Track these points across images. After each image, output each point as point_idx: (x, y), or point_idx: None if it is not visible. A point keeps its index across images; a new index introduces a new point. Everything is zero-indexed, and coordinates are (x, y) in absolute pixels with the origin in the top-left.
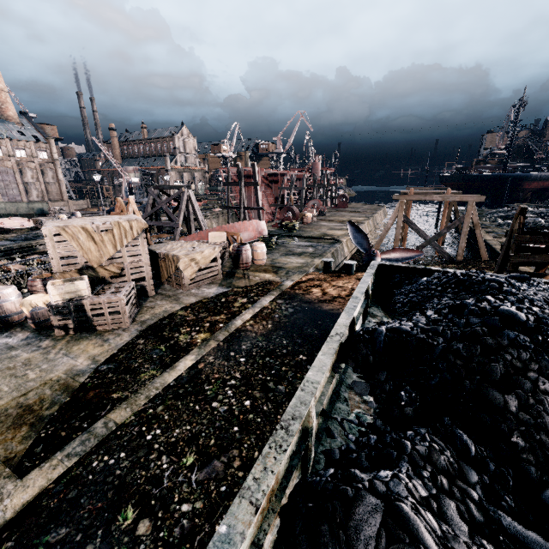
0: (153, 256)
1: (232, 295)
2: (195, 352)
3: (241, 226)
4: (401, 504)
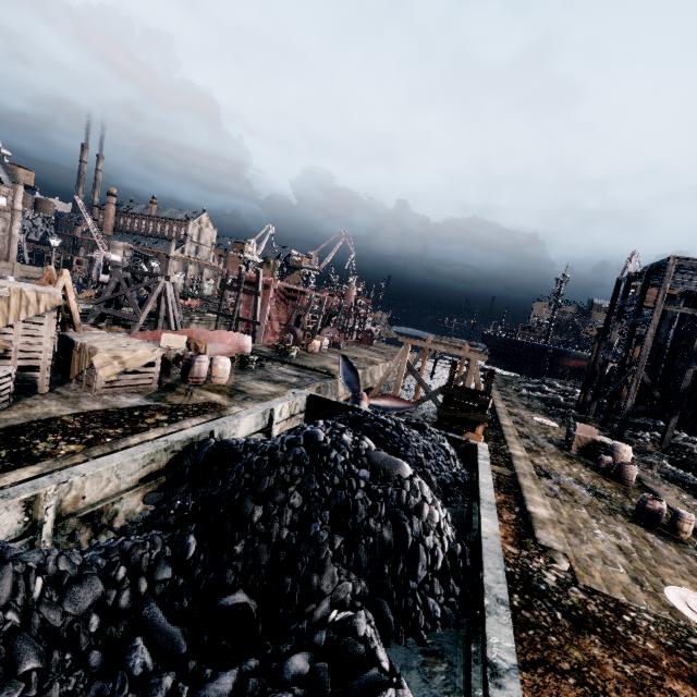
0: (68, 343)
1: (152, 410)
2: (45, 463)
3: (216, 336)
4: (9, 563)
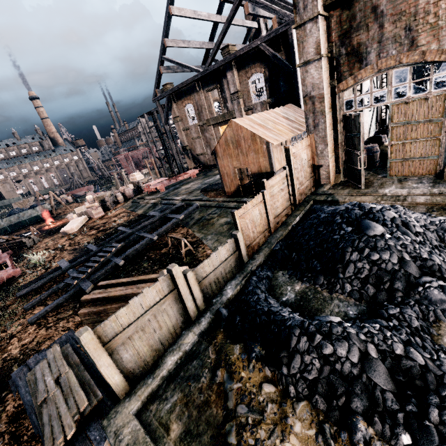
0: None
1: None
2: None
3: (80, 190)
4: None
